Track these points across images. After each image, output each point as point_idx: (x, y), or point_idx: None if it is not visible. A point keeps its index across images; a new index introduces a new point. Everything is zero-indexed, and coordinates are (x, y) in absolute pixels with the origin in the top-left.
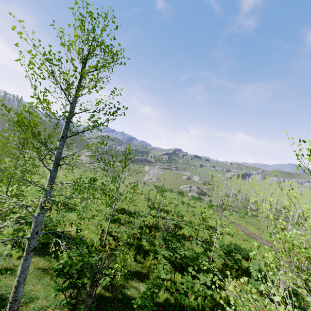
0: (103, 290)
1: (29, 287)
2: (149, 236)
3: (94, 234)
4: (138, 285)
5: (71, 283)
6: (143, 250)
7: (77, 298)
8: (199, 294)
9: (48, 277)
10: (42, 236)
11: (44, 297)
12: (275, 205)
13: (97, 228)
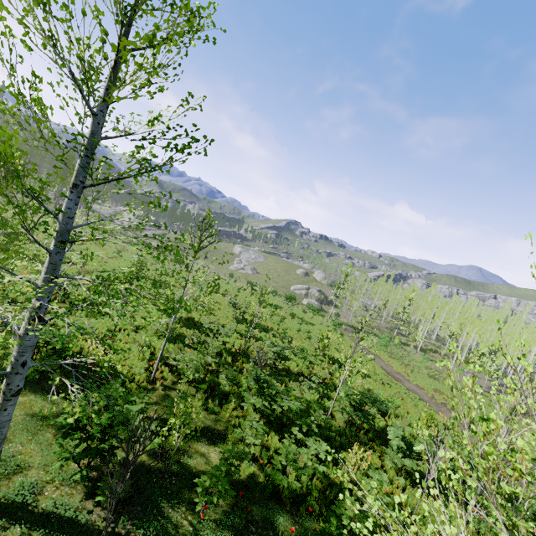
0: (147, 456)
1: (15, 448)
2: (232, 370)
3: (136, 360)
4: (207, 449)
5: (89, 448)
6: (220, 392)
7: (102, 469)
8: (307, 472)
9: (50, 431)
10: (39, 360)
11: (41, 466)
12: (437, 330)
13: (143, 349)
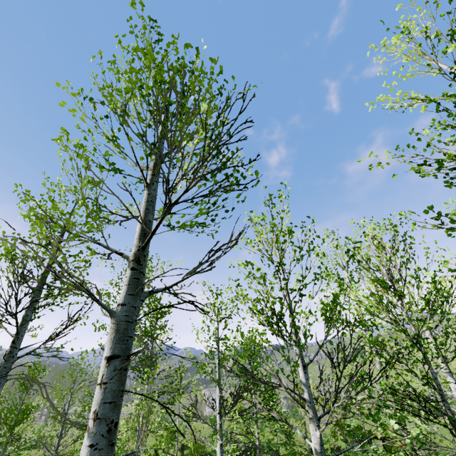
0: None
1: None
2: None
3: None
4: None
5: None
6: None
7: None
8: None
9: None
10: None
11: None
12: None
13: None
